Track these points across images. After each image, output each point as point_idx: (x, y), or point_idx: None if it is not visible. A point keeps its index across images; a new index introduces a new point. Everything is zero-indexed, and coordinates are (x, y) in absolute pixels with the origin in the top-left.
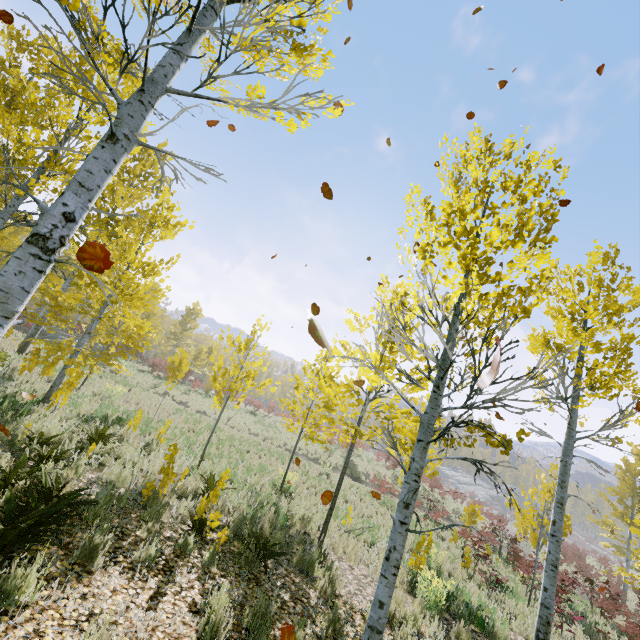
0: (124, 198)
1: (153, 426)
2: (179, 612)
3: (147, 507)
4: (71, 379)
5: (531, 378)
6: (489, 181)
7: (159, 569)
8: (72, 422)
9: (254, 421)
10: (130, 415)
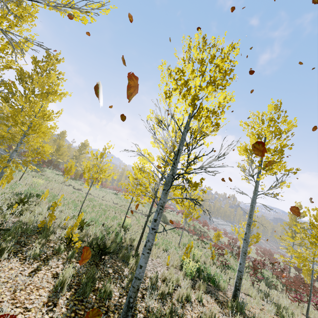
0: (38, 82)
1: (57, 199)
2: (46, 277)
3: (41, 232)
4: (7, 174)
5: (218, 157)
6: (203, 59)
7: (41, 259)
8: (8, 195)
9: (116, 197)
10: (44, 193)
